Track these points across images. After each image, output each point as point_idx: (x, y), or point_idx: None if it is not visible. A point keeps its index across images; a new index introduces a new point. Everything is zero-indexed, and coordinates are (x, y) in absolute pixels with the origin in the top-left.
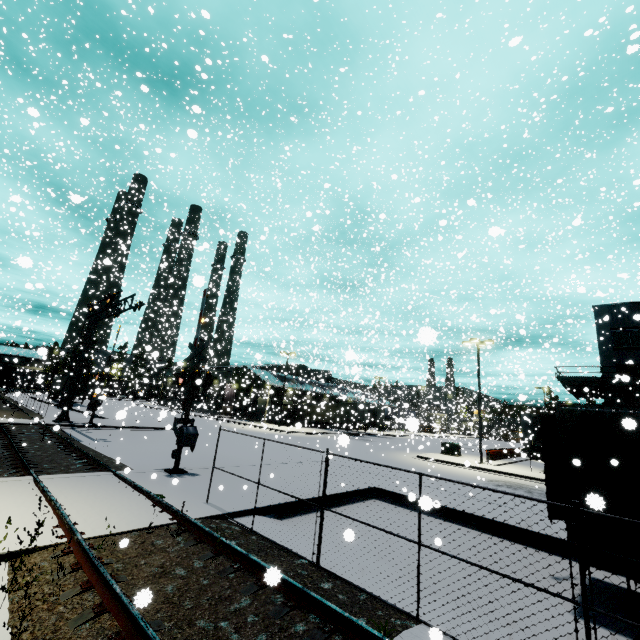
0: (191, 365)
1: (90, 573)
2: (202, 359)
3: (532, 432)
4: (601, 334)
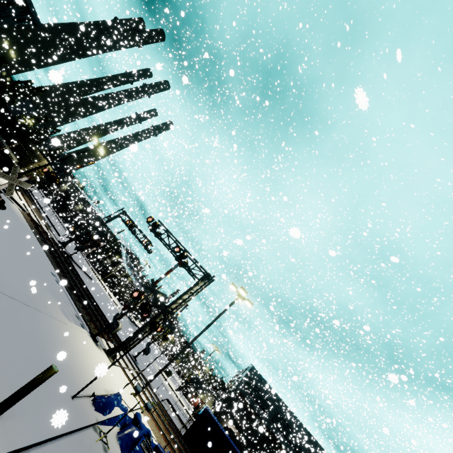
0: (165, 326)
1: (165, 420)
2: (171, 332)
3: (193, 383)
4: (246, 377)
